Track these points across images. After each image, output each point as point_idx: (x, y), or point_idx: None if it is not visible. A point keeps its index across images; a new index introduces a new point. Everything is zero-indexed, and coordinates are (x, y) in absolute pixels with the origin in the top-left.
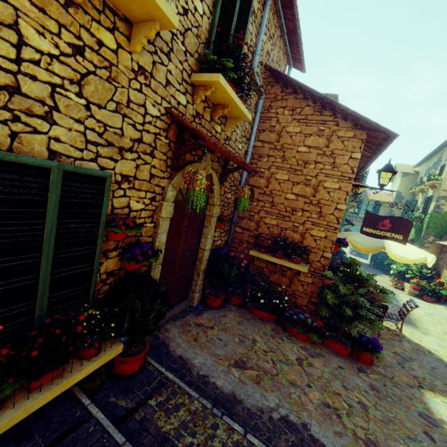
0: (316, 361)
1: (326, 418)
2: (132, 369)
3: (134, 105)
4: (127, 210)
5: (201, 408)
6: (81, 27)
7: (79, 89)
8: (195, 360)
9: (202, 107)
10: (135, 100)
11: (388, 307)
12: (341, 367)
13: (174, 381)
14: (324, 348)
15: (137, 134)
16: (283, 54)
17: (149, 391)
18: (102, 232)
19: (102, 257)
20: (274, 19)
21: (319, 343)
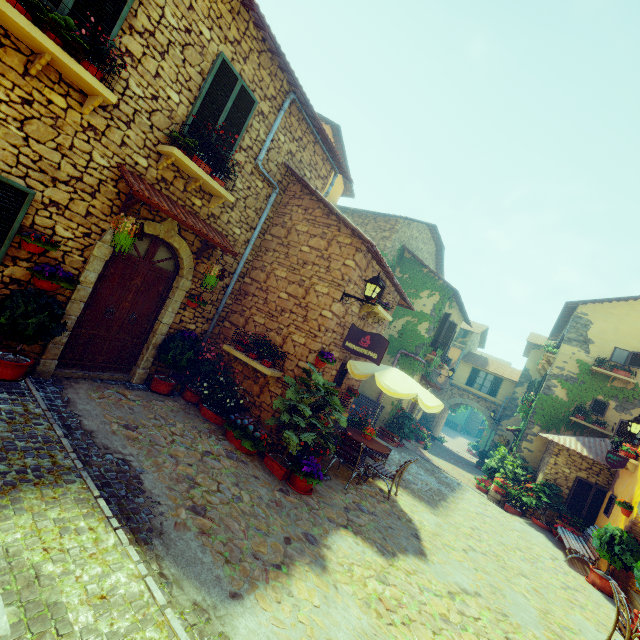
0: (228, 461)
1: (174, 480)
2: (1, 374)
3: (78, 151)
4: (51, 232)
5: (40, 414)
6: (34, 89)
7: (22, 126)
8: (81, 406)
9: (173, 176)
10: (80, 148)
11: (361, 444)
12: (257, 477)
13: (35, 396)
14: (258, 463)
15: (78, 173)
16: (322, 159)
17: (3, 391)
18: (12, 235)
19: (10, 261)
20: (302, 125)
21: (257, 459)
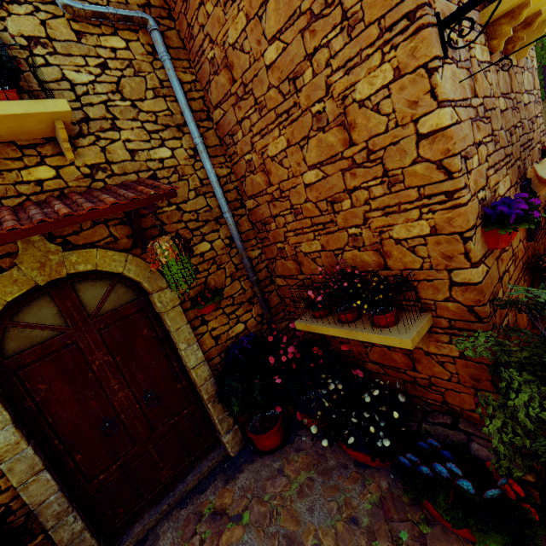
0: None
1: None
2: None
3: None
4: None
5: None
6: None
7: None
8: None
9: None
10: None
11: None
12: None
13: None
14: None
15: None
16: None
17: None
18: None
19: None
20: None
21: None
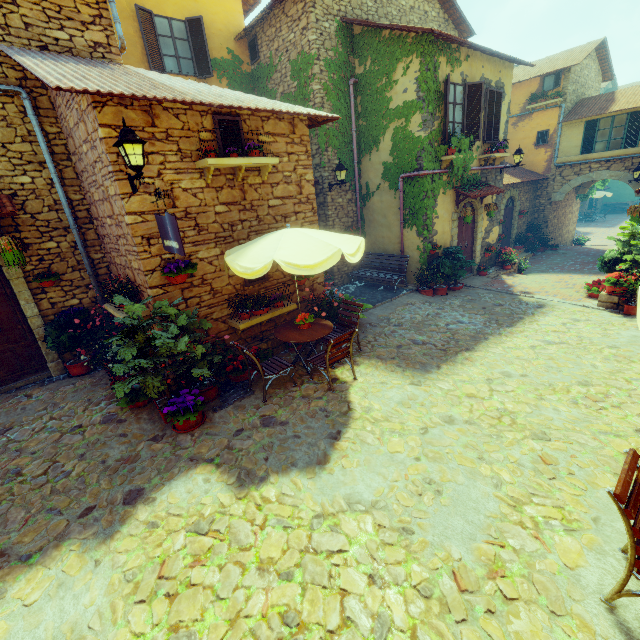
0: (97, 428)
1: None
2: None
3: None
4: None
5: None
6: None
7: None
8: None
9: None
10: None
11: (244, 352)
12: (124, 435)
13: None
14: (146, 414)
15: None
16: None
17: None
18: None
19: None
20: None
21: (149, 408)
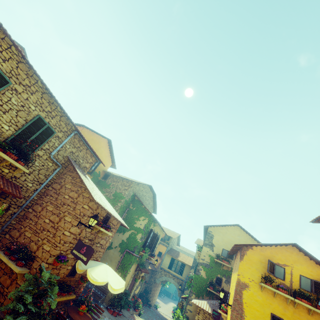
0: None
1: None
2: None
3: None
4: None
5: None
6: None
7: None
8: None
9: None
10: None
11: (66, 319)
12: None
13: None
14: None
15: None
16: (91, 155)
17: None
18: None
19: None
20: (80, 142)
21: None
